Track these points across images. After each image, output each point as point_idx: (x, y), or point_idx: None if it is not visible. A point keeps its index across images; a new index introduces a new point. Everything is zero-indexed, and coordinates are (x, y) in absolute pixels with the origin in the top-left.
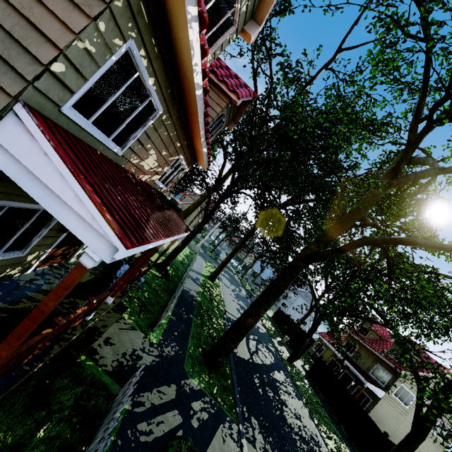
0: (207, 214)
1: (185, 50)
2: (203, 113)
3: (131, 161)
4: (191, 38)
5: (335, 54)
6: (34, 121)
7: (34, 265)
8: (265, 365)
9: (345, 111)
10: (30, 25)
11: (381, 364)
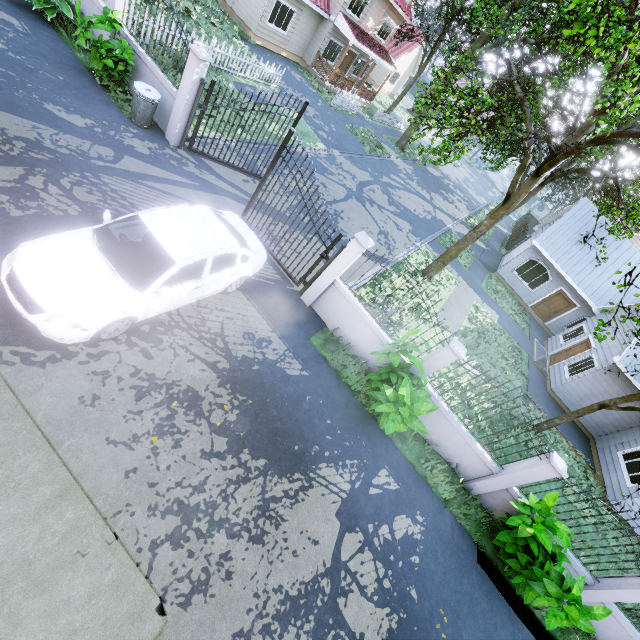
0: (421, 67)
1: None
2: None
3: (362, 24)
4: None
5: None
6: (342, 15)
7: None
8: (450, 188)
9: None
10: None
11: None
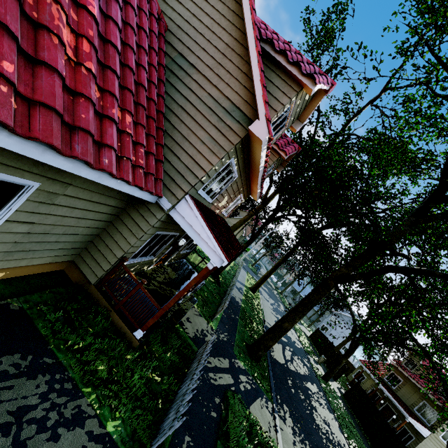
0: (255, 234)
1: (257, 156)
2: (262, 175)
3: (214, 204)
4: (262, 154)
5: (381, 92)
6: (193, 203)
7: (153, 264)
8: (299, 374)
9: (384, 151)
10: (195, 162)
11: (427, 402)
